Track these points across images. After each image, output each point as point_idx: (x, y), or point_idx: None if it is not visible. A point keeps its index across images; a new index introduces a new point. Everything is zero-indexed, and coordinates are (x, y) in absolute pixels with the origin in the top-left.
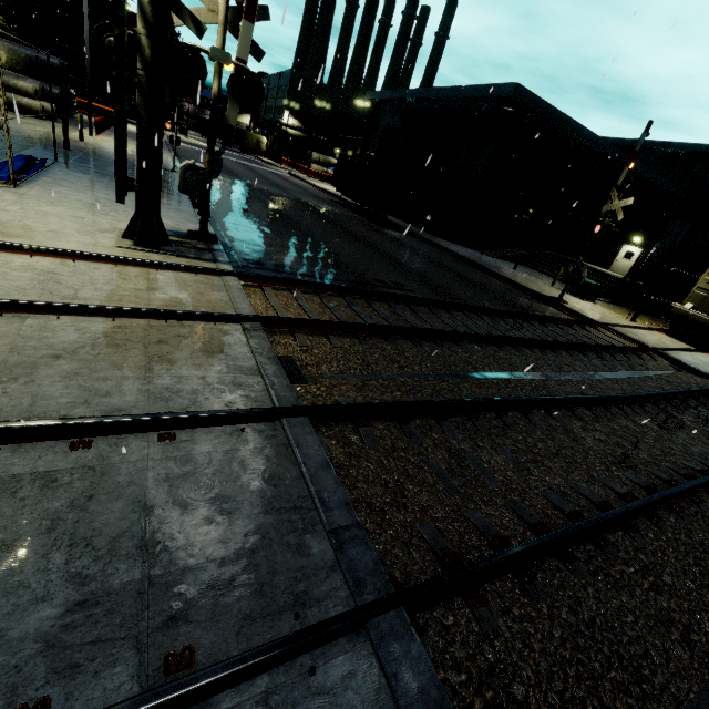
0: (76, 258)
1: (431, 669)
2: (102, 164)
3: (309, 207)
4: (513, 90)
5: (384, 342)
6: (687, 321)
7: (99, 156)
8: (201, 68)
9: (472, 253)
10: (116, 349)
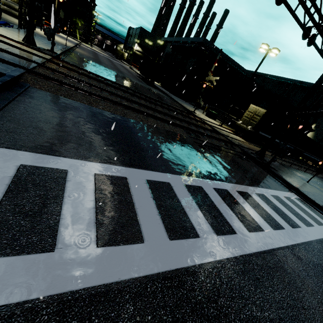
0: (4, 37)
1: (23, 71)
2: (36, 35)
3: (119, 71)
4: (203, 40)
5: (87, 79)
6: (242, 129)
7: (37, 34)
8: None
9: (181, 100)
10: (1, 45)
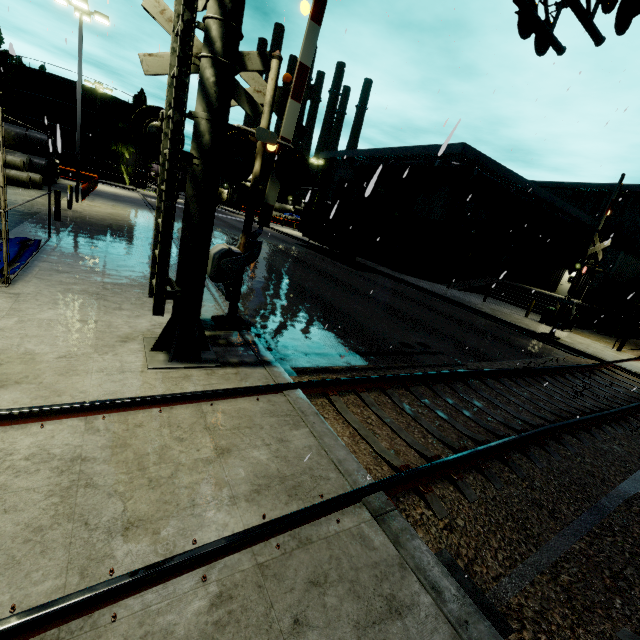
0: (106, 410)
1: None
2: (96, 234)
3: (288, 256)
4: (461, 148)
5: (504, 467)
6: None
7: (90, 225)
8: (251, 150)
9: (441, 288)
10: None
